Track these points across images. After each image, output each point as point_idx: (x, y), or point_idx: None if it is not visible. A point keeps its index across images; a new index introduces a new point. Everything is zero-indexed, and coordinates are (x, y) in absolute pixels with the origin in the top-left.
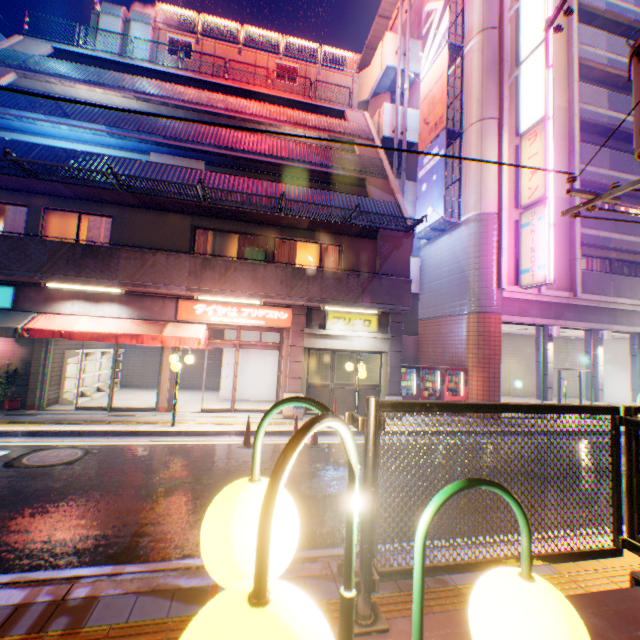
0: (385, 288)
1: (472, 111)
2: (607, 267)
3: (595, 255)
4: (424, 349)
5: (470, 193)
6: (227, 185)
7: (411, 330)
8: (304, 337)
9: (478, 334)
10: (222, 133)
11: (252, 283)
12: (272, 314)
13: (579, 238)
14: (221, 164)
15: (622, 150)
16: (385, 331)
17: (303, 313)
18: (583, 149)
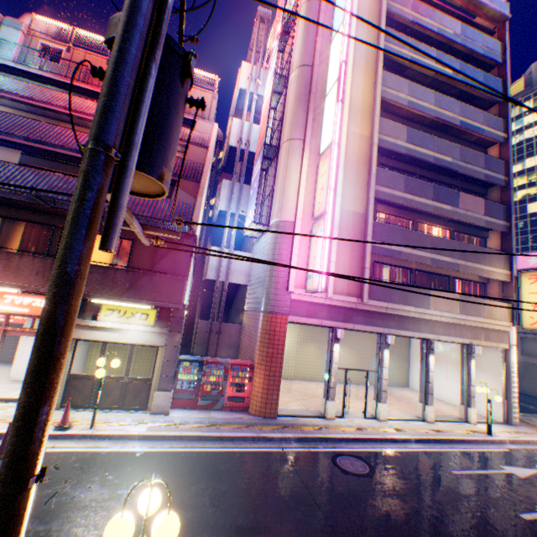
0: (156, 285)
1: (285, 131)
2: (409, 275)
3: (397, 264)
4: (243, 338)
5: (276, 201)
6: (7, 174)
7: (241, 318)
8: None
9: (266, 332)
10: (43, 127)
11: (3, 272)
12: (40, 302)
13: (372, 249)
14: (40, 154)
15: (427, 177)
16: (166, 325)
17: None
18: (381, 173)
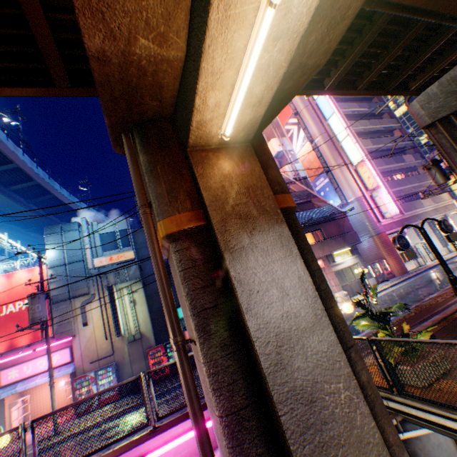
0: (349, 237)
1: (331, 162)
2: (402, 199)
3: (396, 196)
4: None
5: (347, 191)
6: None
7: None
8: (330, 268)
9: (381, 242)
10: None
11: None
12: None
13: (391, 193)
14: None
15: (381, 155)
16: (353, 254)
17: (325, 259)
18: (374, 162)
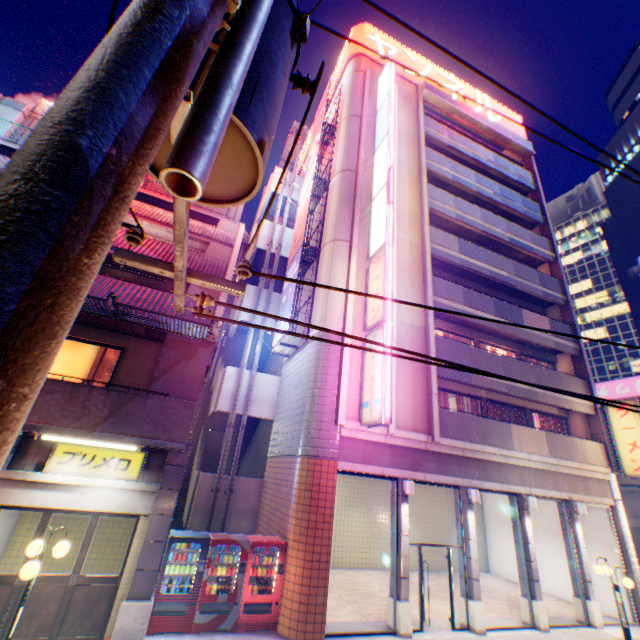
0: (151, 412)
1: (328, 232)
2: (479, 406)
3: (464, 391)
4: (265, 499)
5: (318, 308)
6: None
7: (262, 468)
8: None
9: (306, 487)
10: None
11: None
12: None
13: (437, 370)
14: None
15: (482, 291)
16: (157, 477)
17: None
18: (438, 282)
